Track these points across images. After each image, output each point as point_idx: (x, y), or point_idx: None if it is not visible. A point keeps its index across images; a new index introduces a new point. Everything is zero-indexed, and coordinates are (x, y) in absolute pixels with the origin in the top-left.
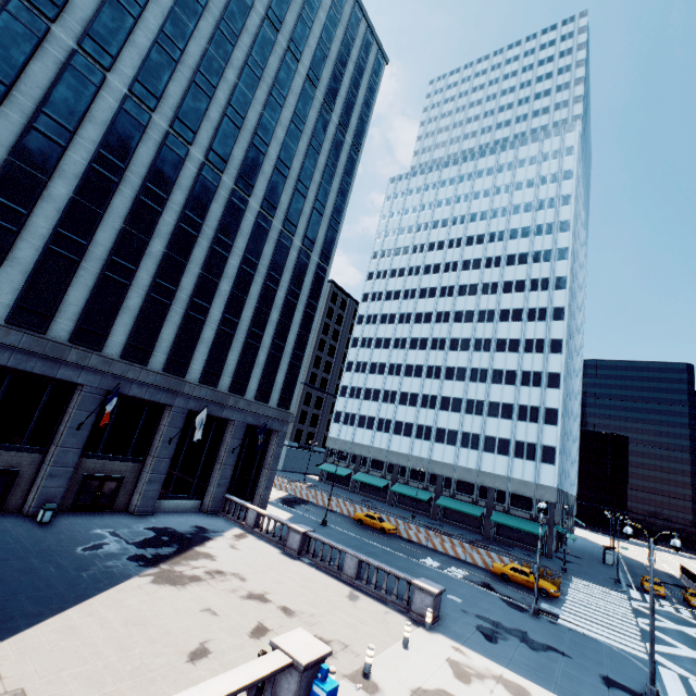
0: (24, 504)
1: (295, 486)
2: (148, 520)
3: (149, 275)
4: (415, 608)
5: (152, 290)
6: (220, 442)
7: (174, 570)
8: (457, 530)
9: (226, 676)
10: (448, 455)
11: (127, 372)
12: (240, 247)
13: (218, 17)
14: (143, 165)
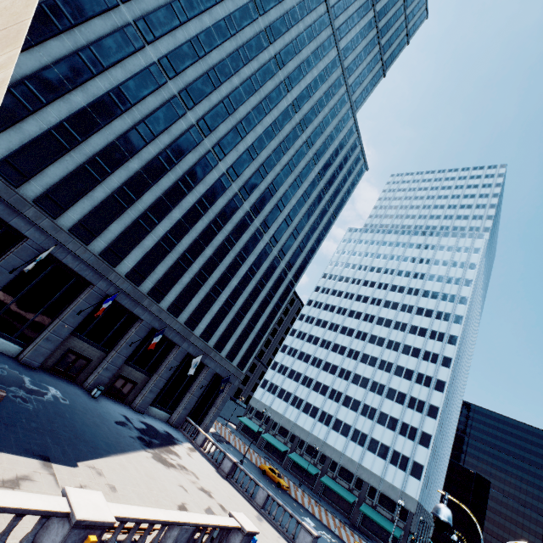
0: (85, 380)
1: (221, 427)
2: (142, 416)
3: (198, 266)
4: (298, 542)
5: (197, 275)
6: (195, 378)
7: (162, 455)
8: (331, 508)
9: (214, 517)
10: (339, 443)
11: (167, 319)
12: (250, 260)
13: (281, 140)
14: (218, 208)
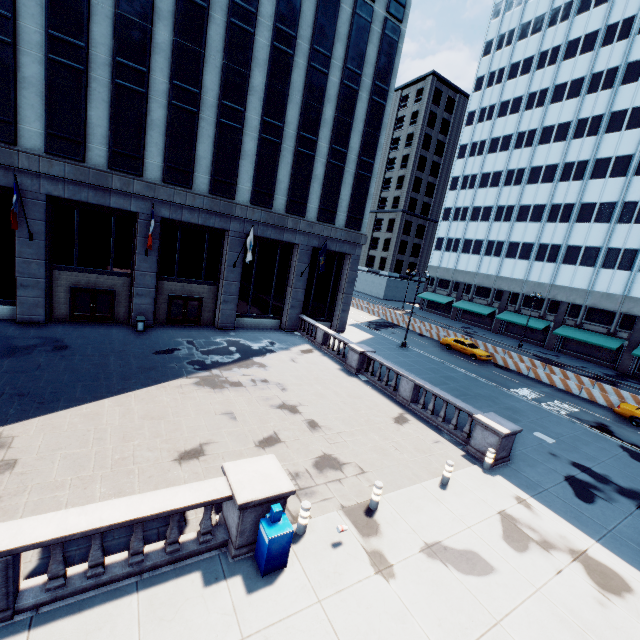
0: (130, 317)
1: (389, 312)
2: (227, 333)
3: (164, 77)
4: (475, 444)
5: (173, 97)
6: (288, 266)
7: (222, 375)
8: (578, 362)
9: (129, 501)
10: (580, 278)
11: (173, 197)
12: (268, 14)
13: None
14: None
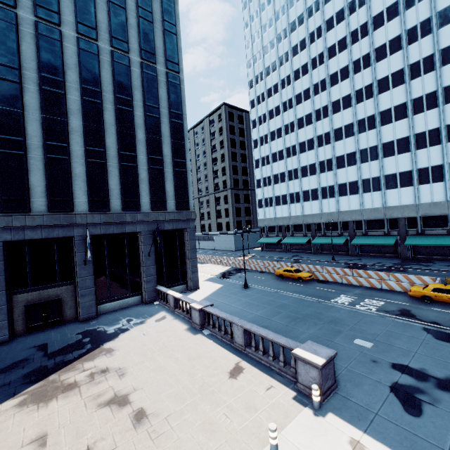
0: None
1: (238, 260)
2: (88, 323)
3: None
4: (302, 380)
5: None
6: (137, 250)
7: (58, 380)
8: (374, 259)
9: None
10: (353, 203)
11: (12, 222)
12: (74, 80)
13: None
14: None
